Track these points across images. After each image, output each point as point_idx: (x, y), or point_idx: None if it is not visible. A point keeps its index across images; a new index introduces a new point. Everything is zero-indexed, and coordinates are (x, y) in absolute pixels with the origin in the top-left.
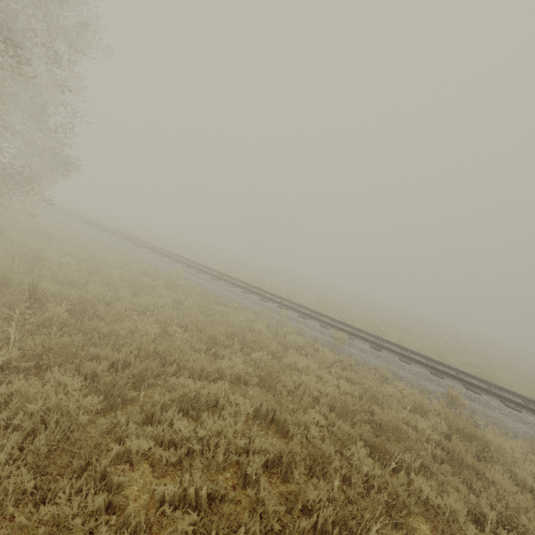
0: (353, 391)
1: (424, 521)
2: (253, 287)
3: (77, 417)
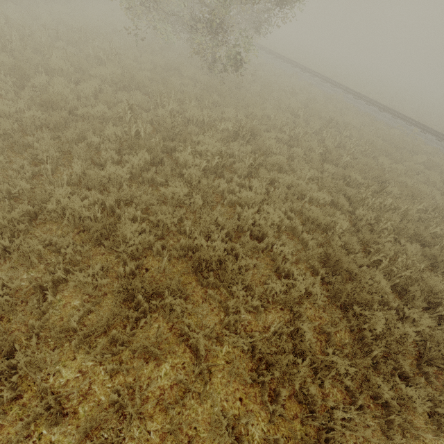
0: None
1: None
2: (380, 104)
3: (401, 170)
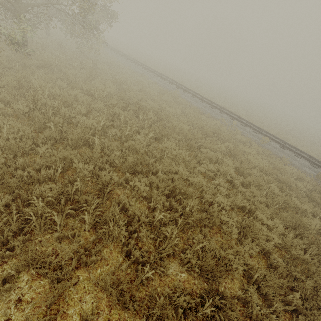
0: (269, 166)
1: (291, 211)
2: (214, 103)
3: (185, 158)
